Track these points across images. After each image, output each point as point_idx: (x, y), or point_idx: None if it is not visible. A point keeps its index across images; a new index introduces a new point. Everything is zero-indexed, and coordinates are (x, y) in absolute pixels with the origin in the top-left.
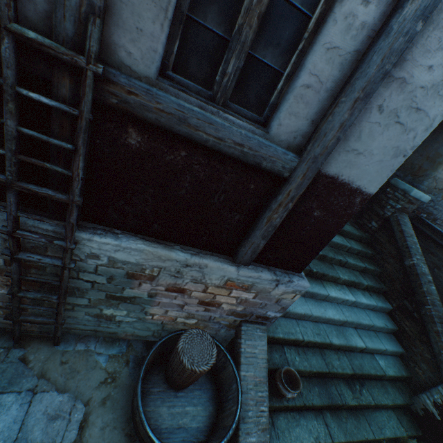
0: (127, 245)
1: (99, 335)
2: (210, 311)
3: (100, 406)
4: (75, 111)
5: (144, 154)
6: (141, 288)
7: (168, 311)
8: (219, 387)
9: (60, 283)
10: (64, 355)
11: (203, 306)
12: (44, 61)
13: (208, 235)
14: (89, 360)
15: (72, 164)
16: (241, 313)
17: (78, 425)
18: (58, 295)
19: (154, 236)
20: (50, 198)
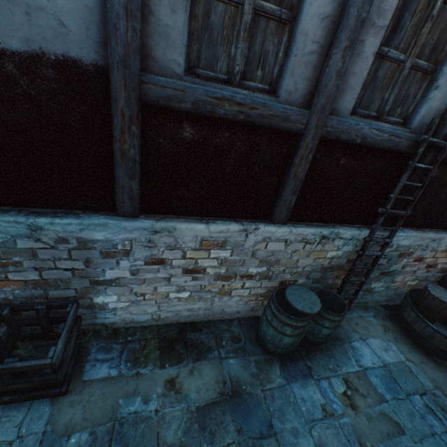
0: (410, 234)
1: (356, 306)
2: (428, 271)
3: (397, 342)
4: (431, 167)
5: (435, 179)
6: (400, 263)
7: (404, 278)
8: (445, 323)
9: (371, 267)
10: (352, 320)
11: (426, 268)
12: (424, 149)
13: (443, 218)
14: (366, 321)
15: (414, 193)
16: (445, 269)
17: (399, 352)
18: (364, 276)
19: (415, 226)
20: (398, 214)
